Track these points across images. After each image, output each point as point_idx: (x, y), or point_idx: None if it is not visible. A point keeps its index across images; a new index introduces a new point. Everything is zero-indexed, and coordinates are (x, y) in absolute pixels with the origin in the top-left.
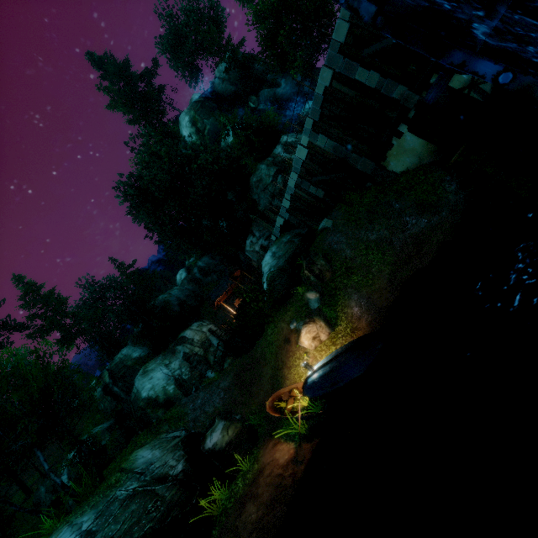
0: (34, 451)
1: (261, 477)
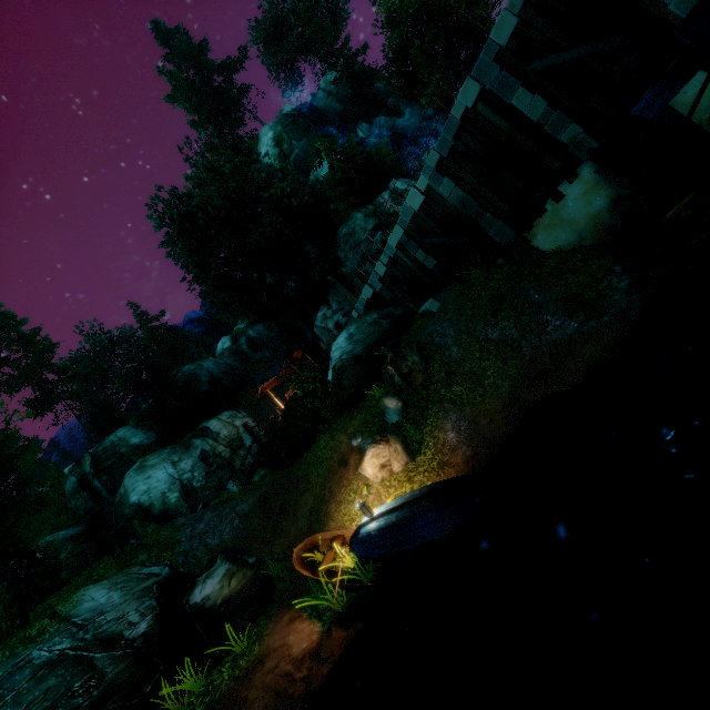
0: None
1: (258, 670)
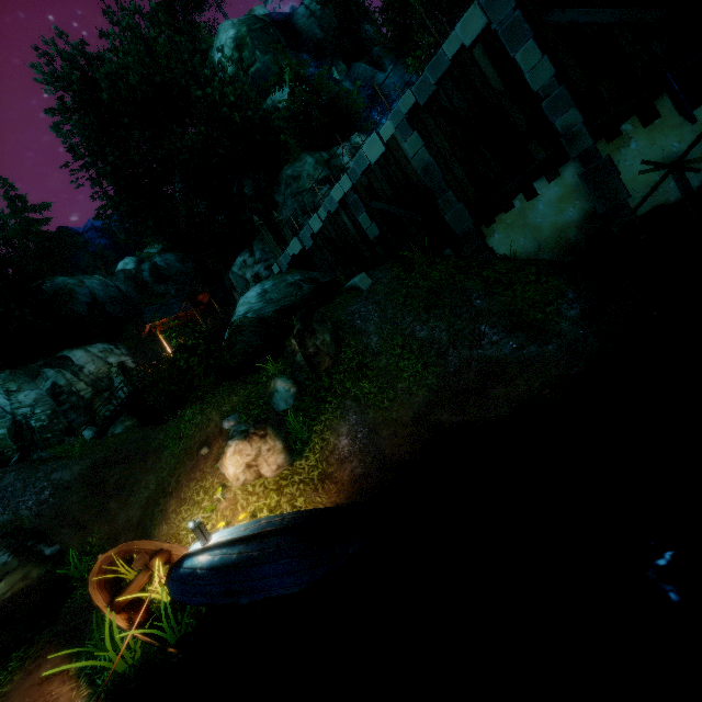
0: None
1: None
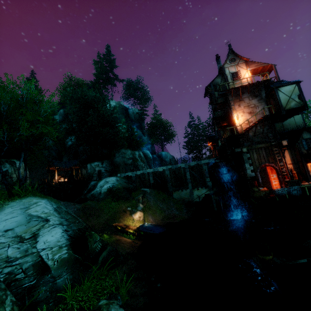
0: (22, 152)
1: (121, 240)
